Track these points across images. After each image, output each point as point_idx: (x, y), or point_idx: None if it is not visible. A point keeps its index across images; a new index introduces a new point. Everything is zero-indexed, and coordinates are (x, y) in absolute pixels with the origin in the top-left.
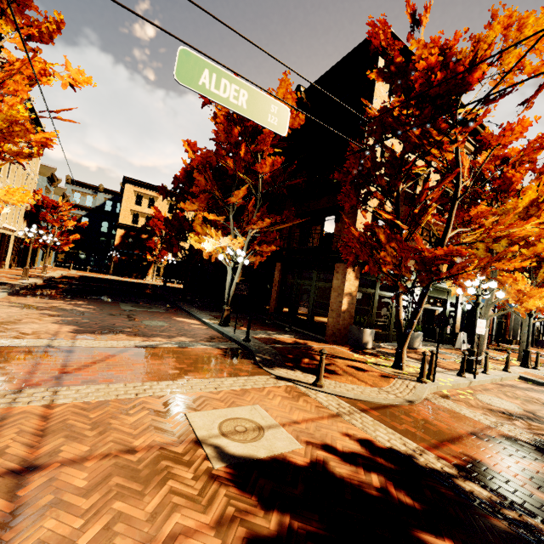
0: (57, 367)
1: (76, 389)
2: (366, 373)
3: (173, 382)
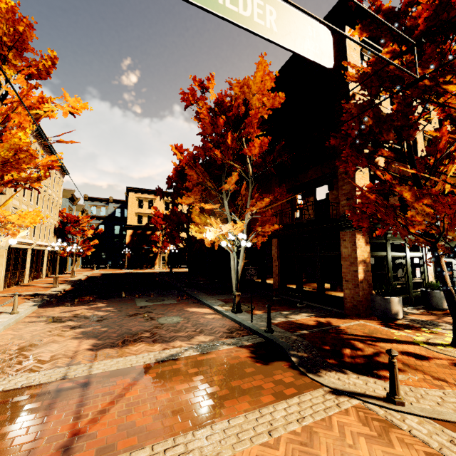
0: (68, 422)
1: None
2: (432, 362)
3: (212, 430)
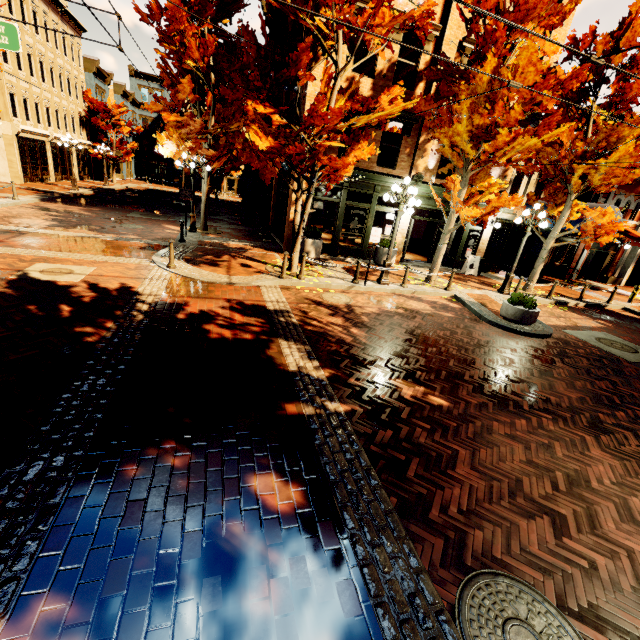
0: (1, 239)
1: None
2: (246, 269)
3: (62, 253)
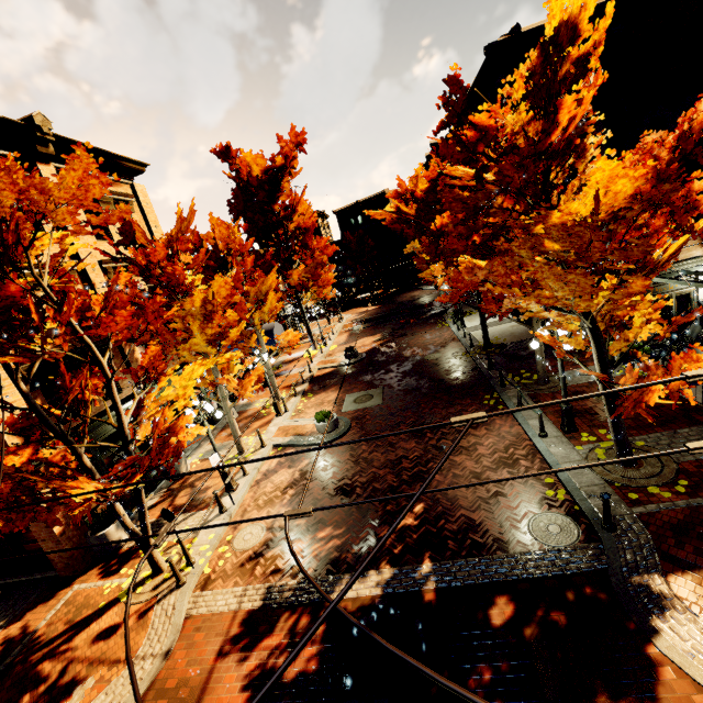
0: None
1: None
2: (120, 632)
3: None
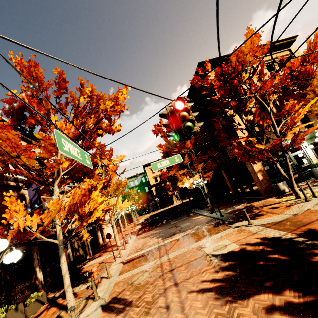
0: (164, 250)
1: (172, 254)
2: (278, 208)
3: (197, 243)
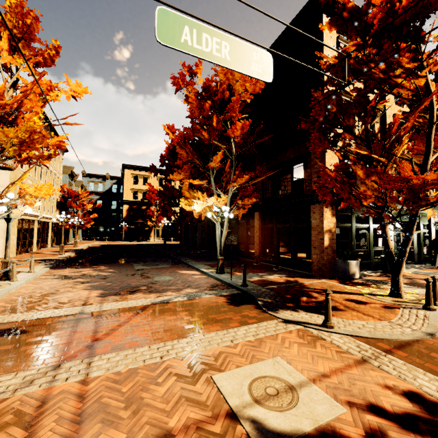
0: (89, 334)
1: (107, 358)
2: (368, 306)
3: (191, 339)
